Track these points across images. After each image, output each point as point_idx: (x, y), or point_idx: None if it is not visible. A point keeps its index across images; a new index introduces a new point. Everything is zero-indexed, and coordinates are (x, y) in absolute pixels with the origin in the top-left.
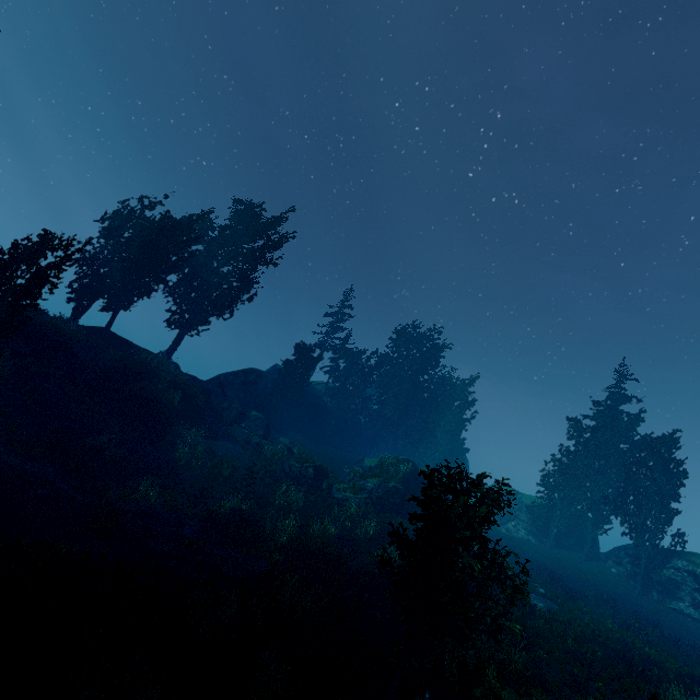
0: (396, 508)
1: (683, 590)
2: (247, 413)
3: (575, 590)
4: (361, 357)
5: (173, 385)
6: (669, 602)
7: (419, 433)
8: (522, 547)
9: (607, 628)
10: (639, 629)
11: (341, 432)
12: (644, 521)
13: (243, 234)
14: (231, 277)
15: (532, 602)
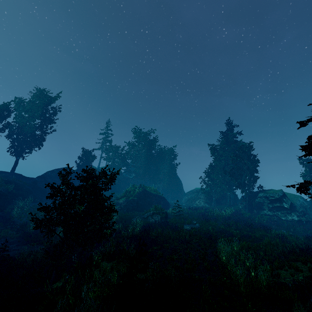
0: (135, 208)
1: (264, 205)
2: (61, 187)
3: (212, 218)
4: (118, 149)
5: (9, 182)
6: (261, 212)
7: (156, 176)
8: (200, 209)
9: (220, 228)
10: (232, 224)
11: (118, 185)
12: (244, 181)
13: (38, 105)
14: (36, 126)
15: (184, 227)
